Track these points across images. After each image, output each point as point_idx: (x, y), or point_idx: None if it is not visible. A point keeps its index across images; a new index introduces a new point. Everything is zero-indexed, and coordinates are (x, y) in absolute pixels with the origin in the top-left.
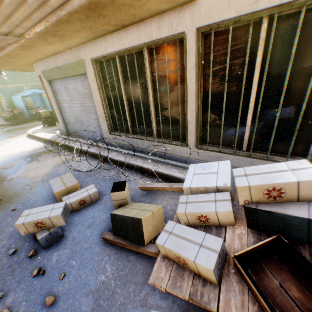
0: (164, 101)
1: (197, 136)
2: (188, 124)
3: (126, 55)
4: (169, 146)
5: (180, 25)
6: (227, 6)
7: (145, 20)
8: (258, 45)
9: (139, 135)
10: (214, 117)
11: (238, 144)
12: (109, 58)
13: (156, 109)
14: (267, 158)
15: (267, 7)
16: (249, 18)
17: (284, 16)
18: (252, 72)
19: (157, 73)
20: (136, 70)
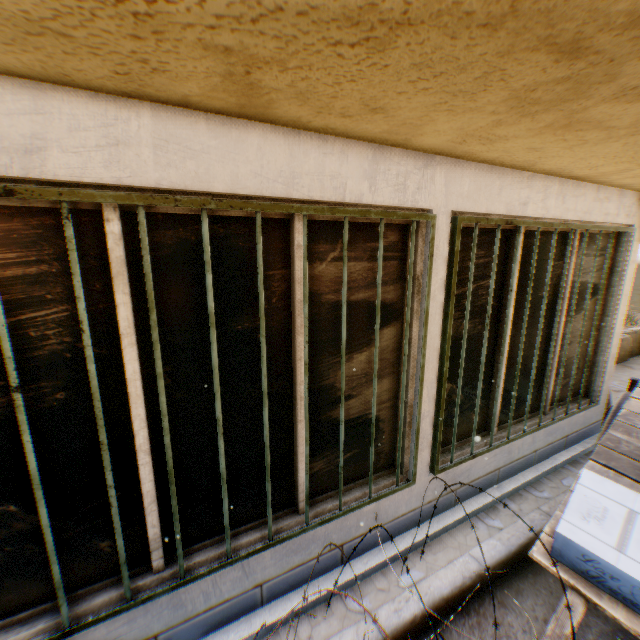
0: (338, 376)
1: (438, 443)
2: (421, 421)
3: (206, 219)
4: (364, 512)
5: (423, 191)
6: (498, 192)
7: (330, 132)
8: (506, 262)
9: (230, 544)
10: (450, 387)
11: (481, 425)
12: (62, 206)
13: (308, 410)
14: (525, 432)
15: (533, 216)
16: (520, 222)
17: (527, 231)
18: (500, 300)
19: (324, 295)
20: (262, 284)
